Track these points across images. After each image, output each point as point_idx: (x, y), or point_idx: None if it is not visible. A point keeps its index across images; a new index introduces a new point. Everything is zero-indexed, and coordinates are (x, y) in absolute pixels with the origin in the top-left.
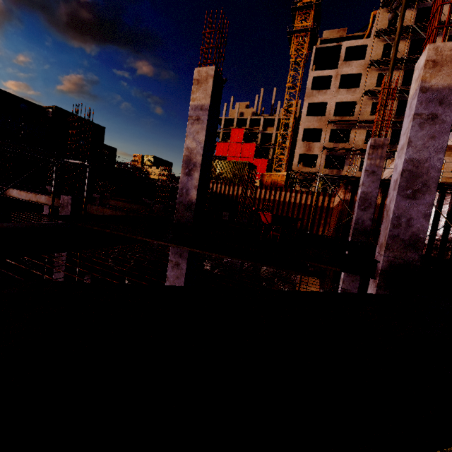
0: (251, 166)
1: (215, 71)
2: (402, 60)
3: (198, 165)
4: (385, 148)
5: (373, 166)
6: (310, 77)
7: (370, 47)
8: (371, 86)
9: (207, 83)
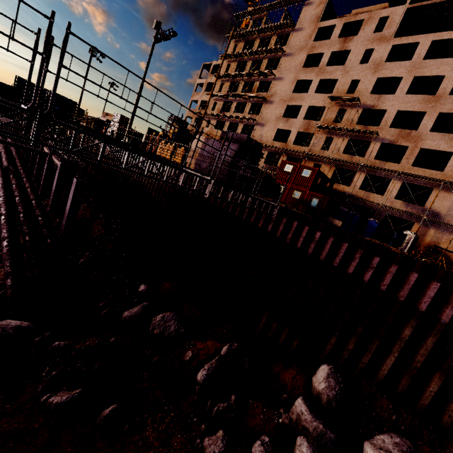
0: None
1: None
2: (226, 75)
3: None
4: None
5: None
6: (196, 83)
7: (222, 66)
8: (216, 91)
9: None
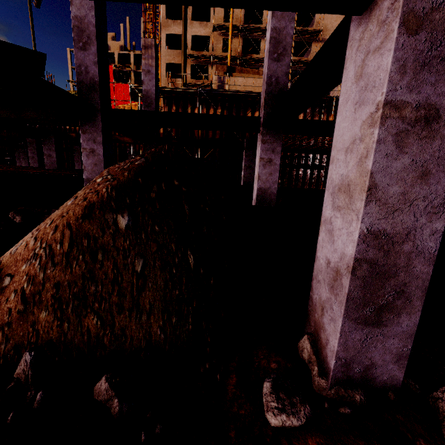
0: None
1: None
2: None
3: None
4: (154, 49)
5: (147, 65)
6: None
7: None
8: (220, 21)
9: None
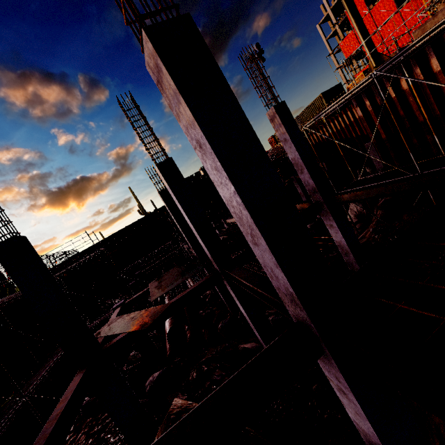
0: (329, 93)
1: (160, 193)
2: None
3: (182, 232)
4: (277, 116)
5: (281, 135)
6: None
7: None
8: None
9: (162, 199)
